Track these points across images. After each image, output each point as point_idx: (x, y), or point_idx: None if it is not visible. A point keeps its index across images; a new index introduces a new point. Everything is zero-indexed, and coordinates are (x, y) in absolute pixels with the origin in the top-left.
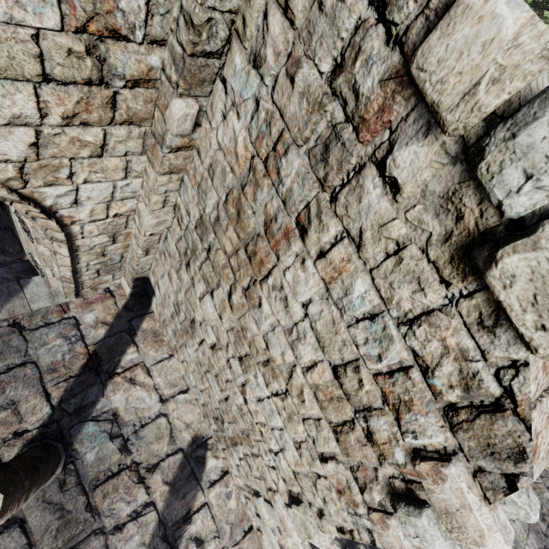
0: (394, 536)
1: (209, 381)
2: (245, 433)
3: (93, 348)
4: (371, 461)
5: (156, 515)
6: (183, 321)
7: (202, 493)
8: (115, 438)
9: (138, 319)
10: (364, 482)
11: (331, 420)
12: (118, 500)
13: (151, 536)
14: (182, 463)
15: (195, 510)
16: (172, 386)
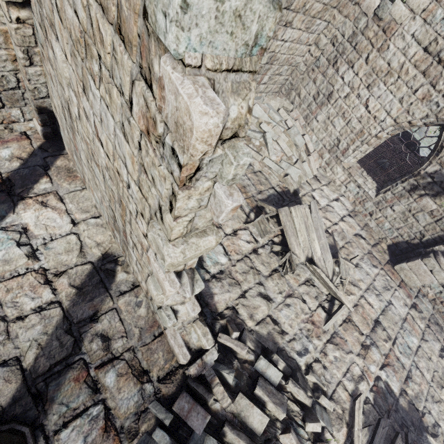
0: (168, 89)
1: (95, 173)
2: (119, 200)
3: (6, 175)
4: (137, 7)
5: (61, 311)
6: (68, 121)
7: (111, 299)
8: (22, 246)
9: (52, 158)
10: (147, 65)
11: (114, 17)
12: (22, 295)
13: (54, 328)
14: (90, 273)
15: (102, 312)
16: (84, 212)
